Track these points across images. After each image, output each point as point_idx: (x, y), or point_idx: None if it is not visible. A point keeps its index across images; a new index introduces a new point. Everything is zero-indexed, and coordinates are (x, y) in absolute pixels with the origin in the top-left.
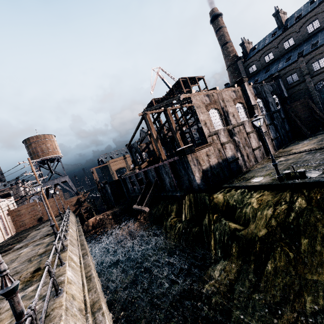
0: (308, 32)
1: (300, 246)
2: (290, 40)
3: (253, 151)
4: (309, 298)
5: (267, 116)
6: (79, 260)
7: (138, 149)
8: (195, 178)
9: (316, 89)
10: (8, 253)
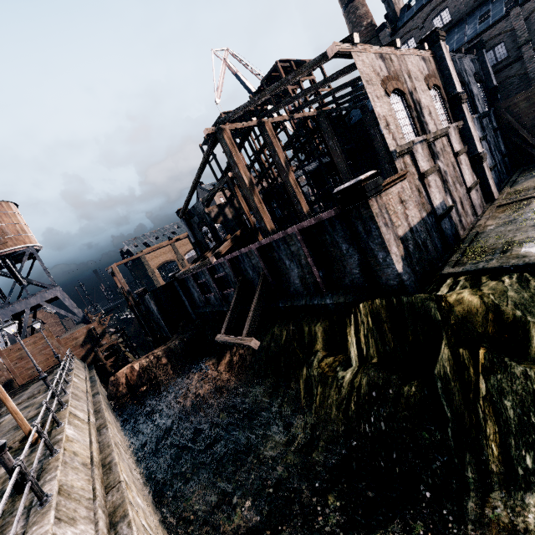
0: None
1: None
2: None
3: (469, 192)
4: None
5: (476, 121)
6: None
7: (207, 217)
8: (390, 258)
9: None
10: None
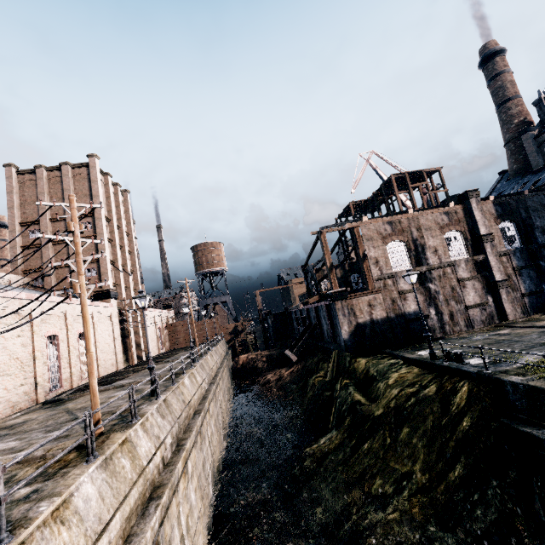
0: None
1: (400, 434)
2: None
3: (467, 309)
4: (379, 482)
5: (519, 252)
6: (202, 382)
7: (314, 275)
8: (341, 331)
9: None
10: (158, 364)
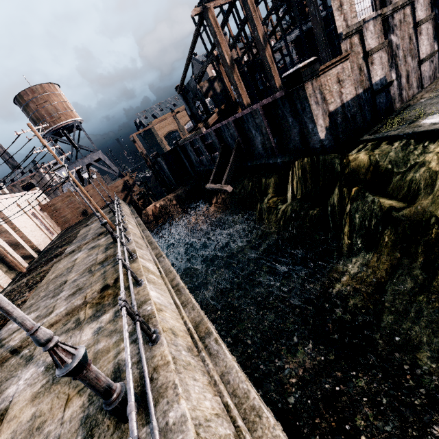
0: None
1: None
2: None
3: (420, 64)
4: None
5: None
6: (157, 267)
7: (199, 92)
8: (316, 129)
9: None
10: (61, 259)
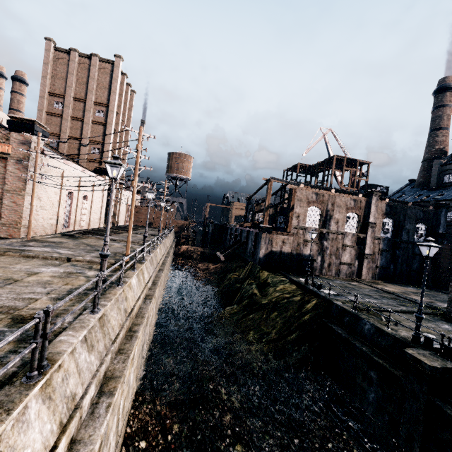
0: None
1: (272, 314)
2: None
3: (340, 264)
4: (252, 333)
5: (387, 240)
6: (163, 254)
7: (254, 208)
8: (259, 252)
9: None
10: None
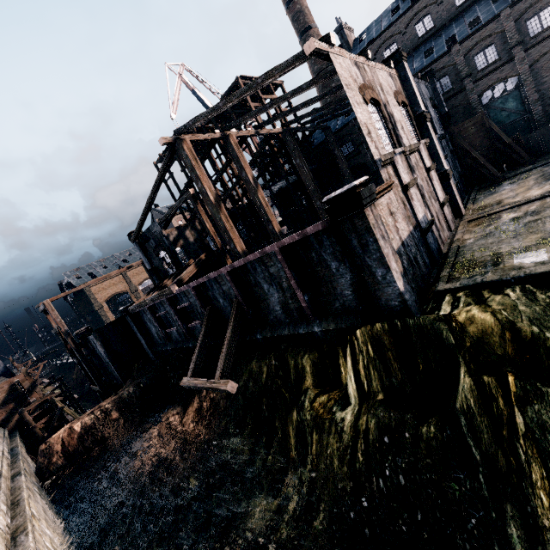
0: (456, 4)
1: None
2: (426, 19)
3: (442, 207)
4: None
5: (438, 141)
6: None
7: (165, 240)
8: (391, 275)
9: (482, 103)
10: None
